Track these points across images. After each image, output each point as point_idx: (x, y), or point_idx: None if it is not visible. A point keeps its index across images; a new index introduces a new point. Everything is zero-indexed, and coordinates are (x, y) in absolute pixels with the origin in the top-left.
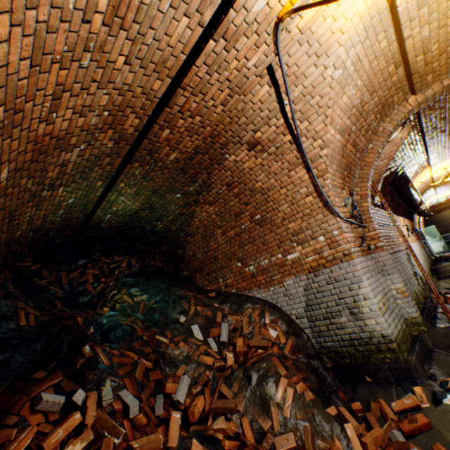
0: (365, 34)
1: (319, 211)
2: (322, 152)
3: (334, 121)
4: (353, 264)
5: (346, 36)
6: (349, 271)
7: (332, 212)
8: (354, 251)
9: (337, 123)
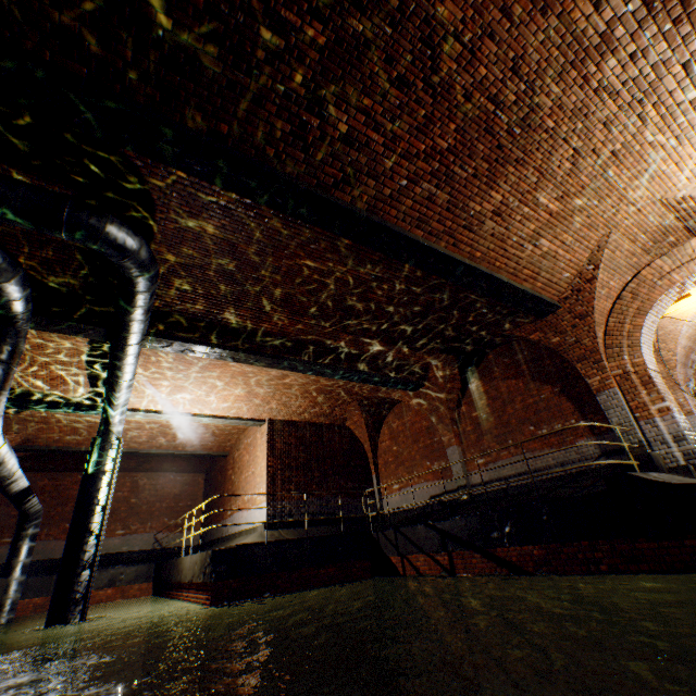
0: (695, 315)
1: (669, 387)
2: (672, 358)
3: (679, 344)
4: (693, 417)
5: (687, 318)
6: (690, 421)
7: (678, 389)
8: (693, 411)
9: (681, 344)
